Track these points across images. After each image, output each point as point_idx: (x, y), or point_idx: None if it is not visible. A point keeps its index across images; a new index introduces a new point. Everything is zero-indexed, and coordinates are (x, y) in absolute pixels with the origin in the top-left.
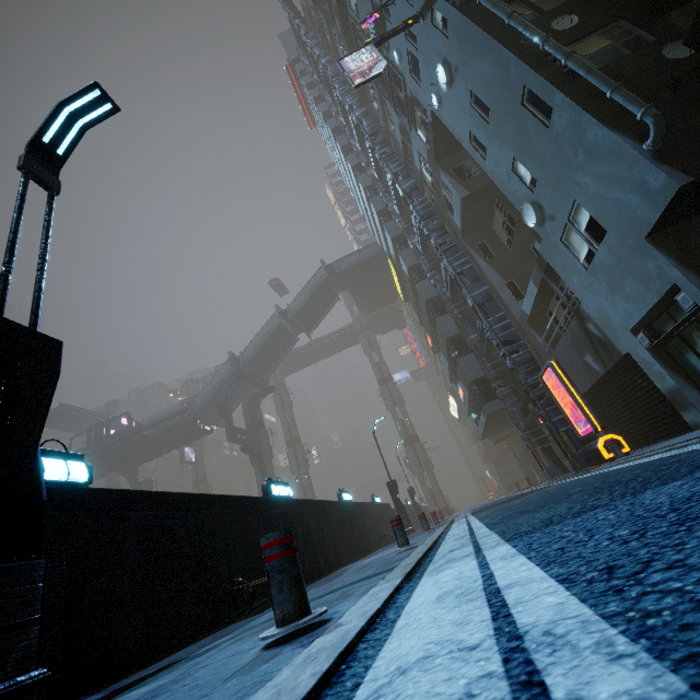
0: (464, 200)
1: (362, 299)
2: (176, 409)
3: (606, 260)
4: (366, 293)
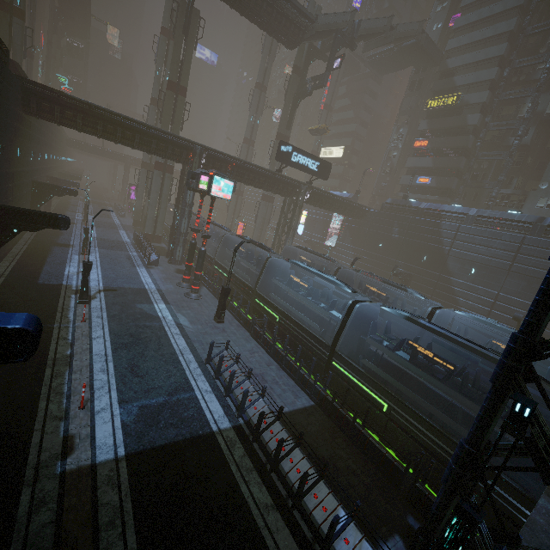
0: (526, 145)
1: (386, 58)
2: (303, 6)
3: (543, 211)
4: (393, 60)
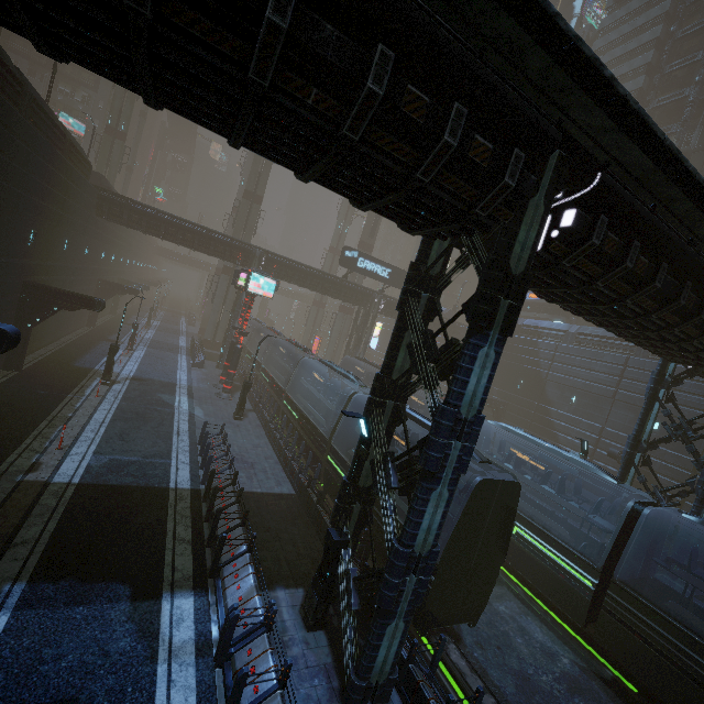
0: None
1: None
2: None
3: None
4: None
